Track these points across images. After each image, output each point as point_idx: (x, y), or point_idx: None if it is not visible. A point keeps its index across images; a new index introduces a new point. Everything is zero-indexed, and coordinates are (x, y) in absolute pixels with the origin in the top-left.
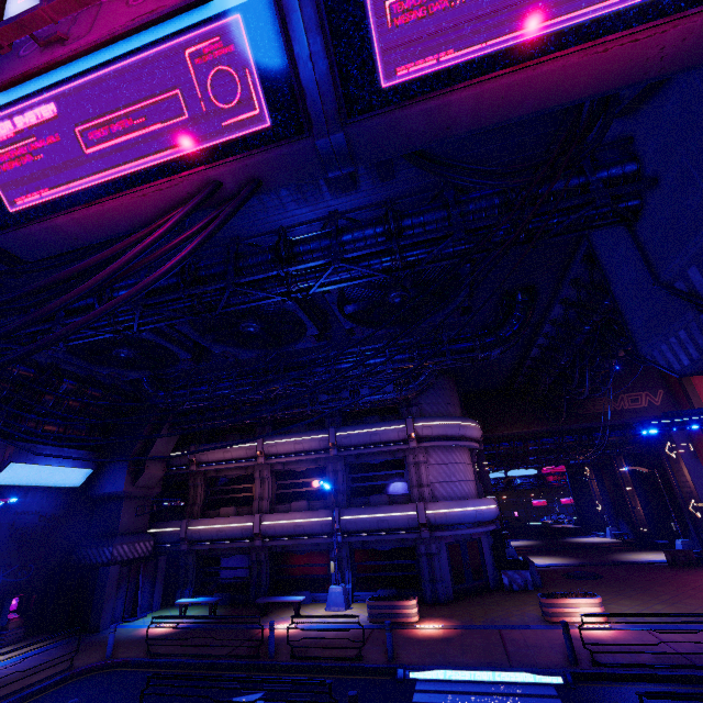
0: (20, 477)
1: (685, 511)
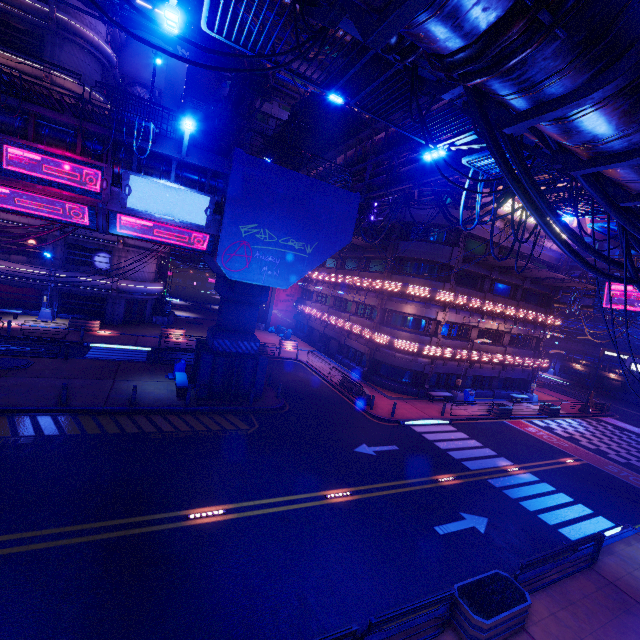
0: None
1: None
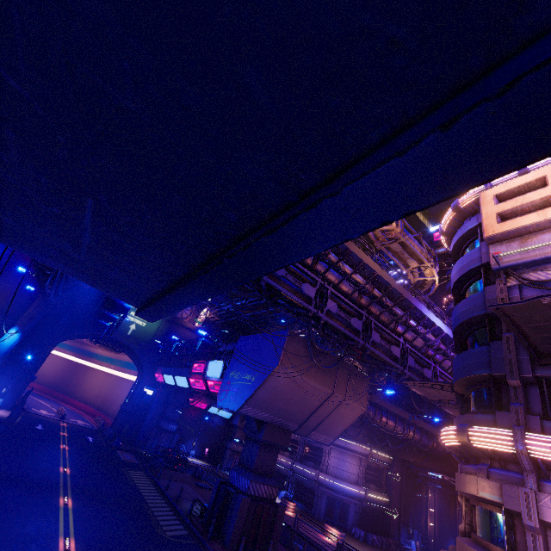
0: (214, 411)
1: None
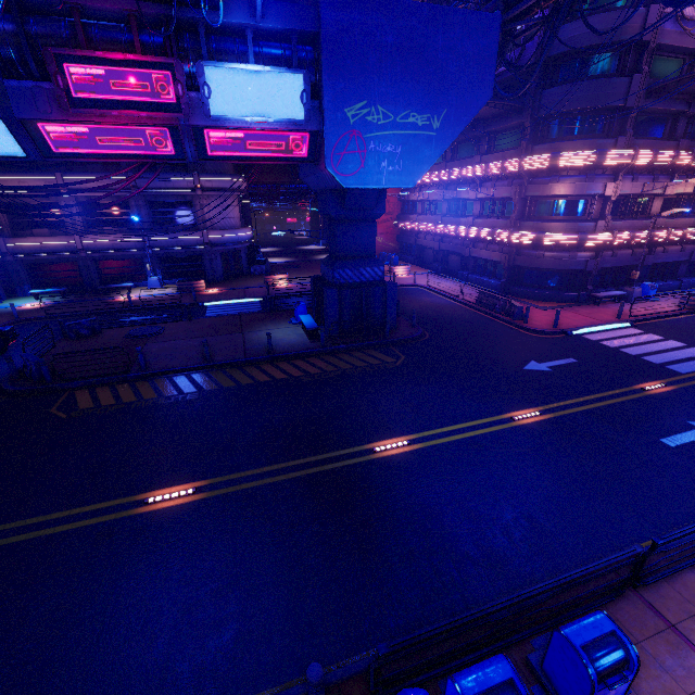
0: None
1: None
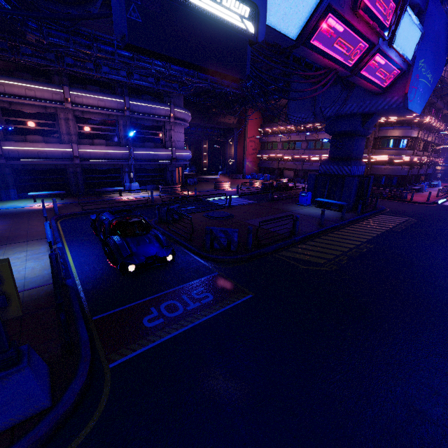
0: None
1: (226, 162)
